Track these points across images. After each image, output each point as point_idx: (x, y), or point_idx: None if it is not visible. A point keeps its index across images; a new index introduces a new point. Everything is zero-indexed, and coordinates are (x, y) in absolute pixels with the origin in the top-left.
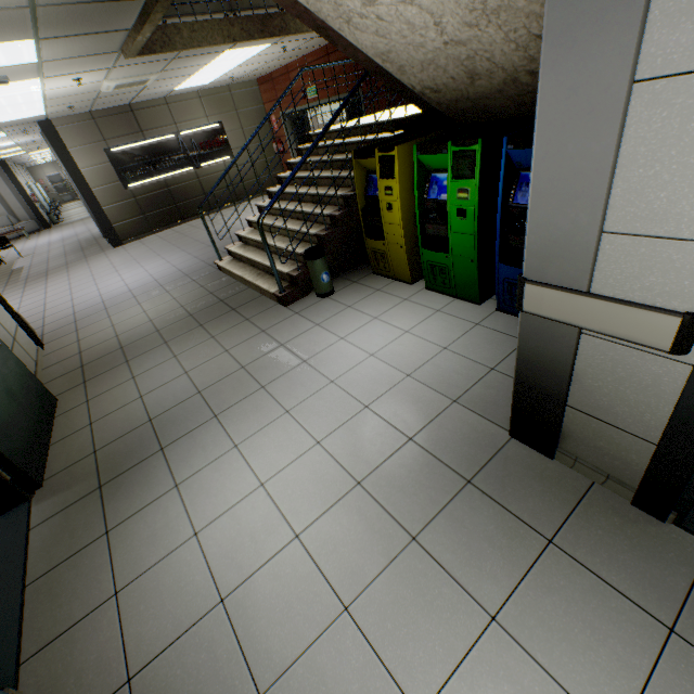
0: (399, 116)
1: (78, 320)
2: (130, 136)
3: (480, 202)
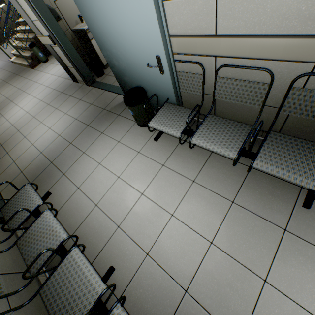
0: None
1: None
2: None
3: None
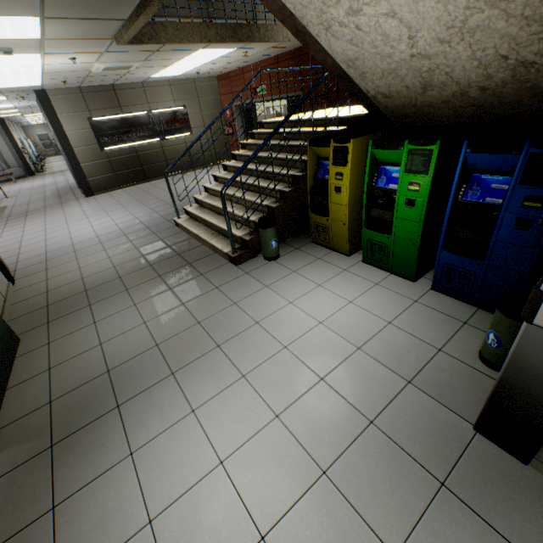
0: (343, 115)
1: (49, 259)
2: (110, 109)
3: (430, 195)
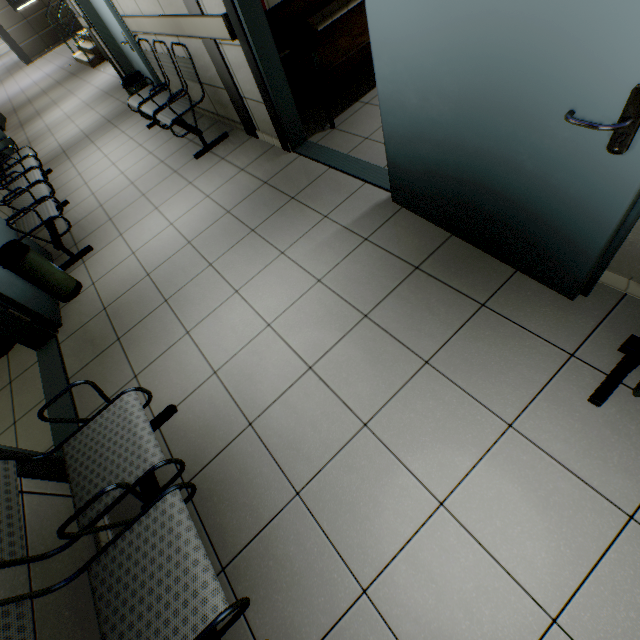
0: None
1: (11, 99)
2: None
3: None
